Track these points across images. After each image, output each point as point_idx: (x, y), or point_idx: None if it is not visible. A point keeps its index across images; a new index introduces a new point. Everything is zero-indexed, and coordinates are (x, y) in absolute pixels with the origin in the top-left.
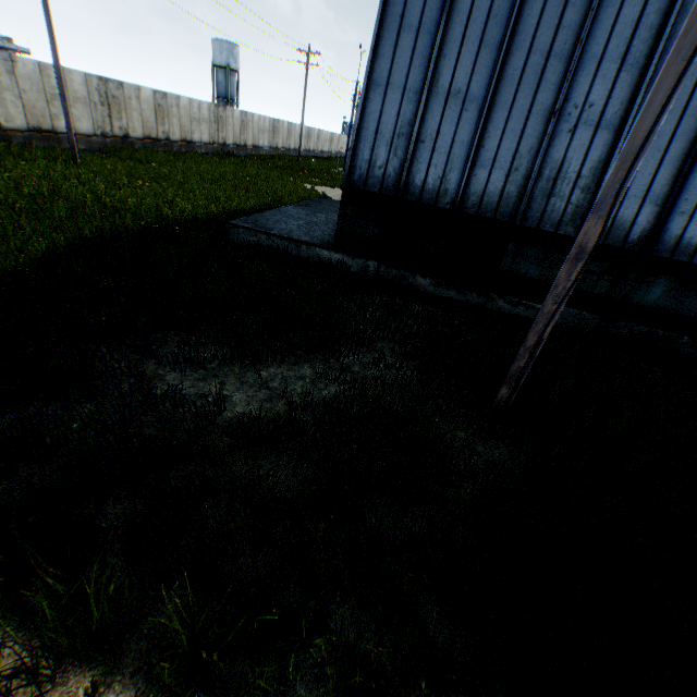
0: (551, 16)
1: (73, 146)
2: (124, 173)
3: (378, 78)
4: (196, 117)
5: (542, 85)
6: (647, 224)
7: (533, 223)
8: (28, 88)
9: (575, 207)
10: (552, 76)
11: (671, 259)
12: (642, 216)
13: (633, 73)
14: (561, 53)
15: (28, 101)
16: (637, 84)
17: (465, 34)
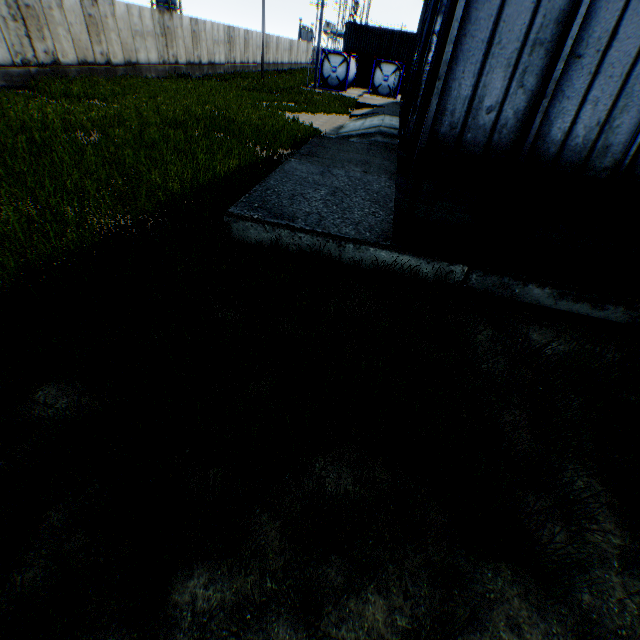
0: None
1: None
2: (58, 123)
3: None
4: (138, 29)
5: None
6: None
7: None
8: None
9: None
10: None
11: None
12: None
13: None
14: None
15: None
16: None
17: None
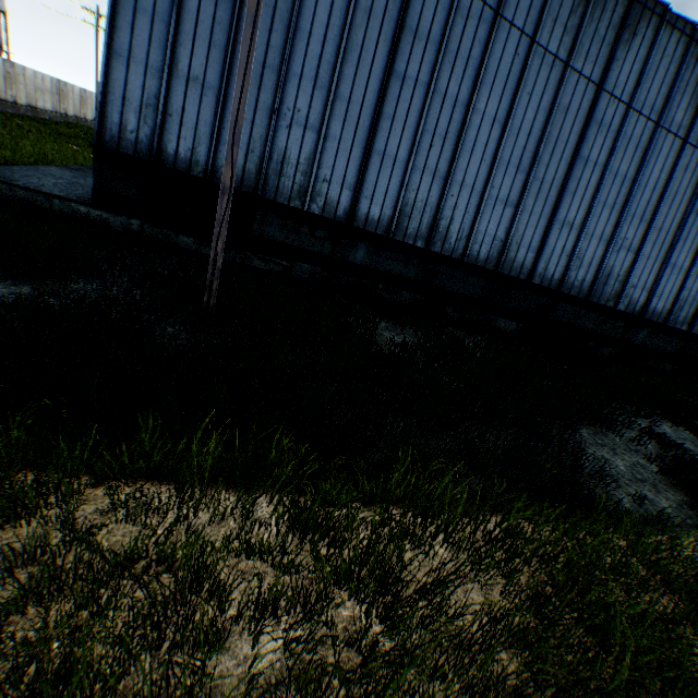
0: (262, 36)
1: None
2: None
3: (120, 50)
4: None
5: (263, 88)
6: (348, 204)
7: (271, 196)
8: None
9: (300, 186)
10: (269, 83)
11: (363, 229)
12: (343, 197)
13: (323, 93)
14: (273, 67)
15: None
16: (327, 102)
17: (196, 31)
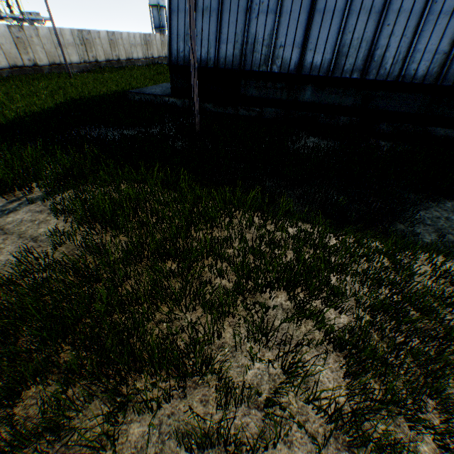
0: None
1: (68, 69)
2: (92, 79)
3: (174, 9)
4: (133, 43)
5: None
6: (297, 59)
7: (248, 68)
8: (46, 43)
9: (265, 56)
10: None
11: (307, 75)
12: (294, 55)
13: None
14: None
15: (47, 50)
16: None
17: None
